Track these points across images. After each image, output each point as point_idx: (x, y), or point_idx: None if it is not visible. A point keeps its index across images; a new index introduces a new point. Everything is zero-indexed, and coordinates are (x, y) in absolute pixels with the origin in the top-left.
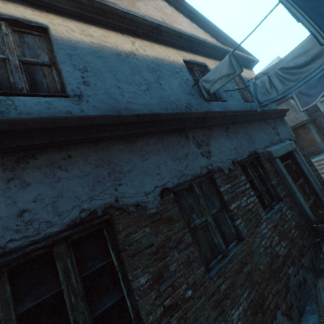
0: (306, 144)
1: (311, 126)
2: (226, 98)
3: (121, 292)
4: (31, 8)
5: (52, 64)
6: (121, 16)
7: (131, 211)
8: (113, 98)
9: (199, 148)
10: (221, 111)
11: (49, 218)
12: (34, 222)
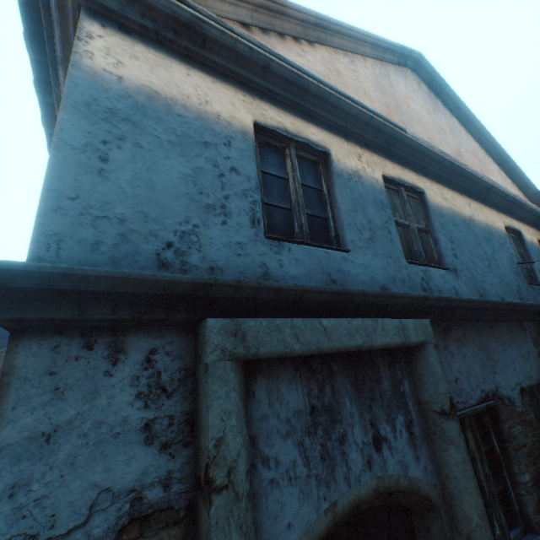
0: None
1: None
2: None
3: (502, 481)
4: (413, 172)
5: (428, 230)
6: (466, 177)
7: (506, 403)
8: (471, 275)
9: (535, 346)
10: None
11: (468, 390)
12: (462, 390)
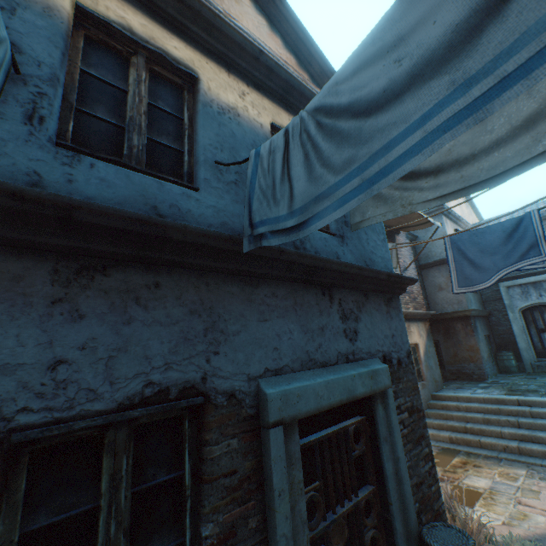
0: (462, 354)
1: (480, 323)
2: (202, 181)
3: None
4: None
5: None
6: None
7: None
8: None
9: None
10: (29, 190)
11: None
12: None
